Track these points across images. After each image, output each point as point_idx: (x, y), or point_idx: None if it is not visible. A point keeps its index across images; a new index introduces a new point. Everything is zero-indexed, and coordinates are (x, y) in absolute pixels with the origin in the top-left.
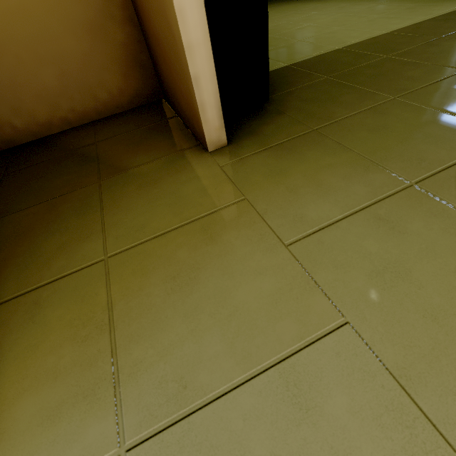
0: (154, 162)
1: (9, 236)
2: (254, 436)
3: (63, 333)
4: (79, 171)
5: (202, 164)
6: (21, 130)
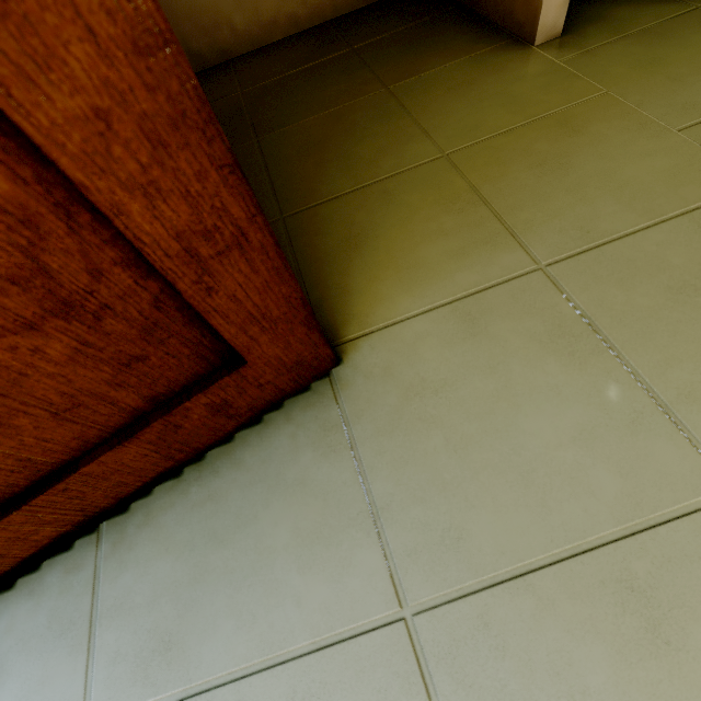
0: (456, 64)
1: (306, 146)
2: (669, 253)
3: (432, 209)
4: (349, 80)
5: (530, 61)
6: (239, 33)
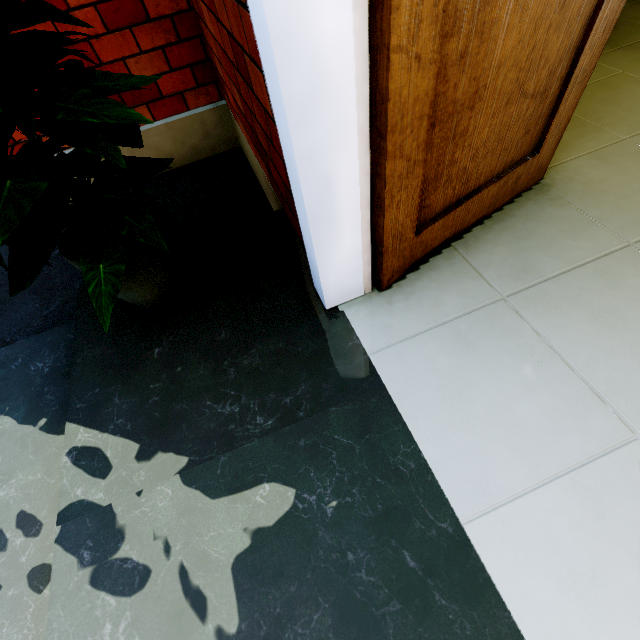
0: None
1: None
2: None
3: None
4: None
5: None
6: None
